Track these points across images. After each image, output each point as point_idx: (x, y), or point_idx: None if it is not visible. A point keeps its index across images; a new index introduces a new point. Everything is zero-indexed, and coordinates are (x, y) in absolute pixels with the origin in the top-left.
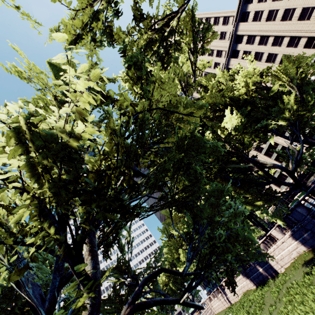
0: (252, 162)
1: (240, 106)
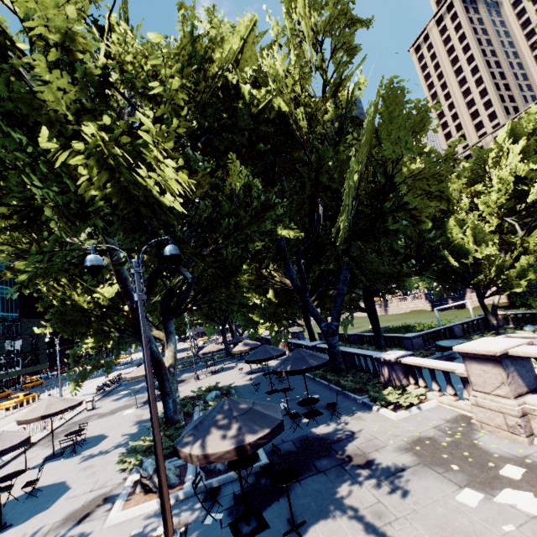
0: None
1: None
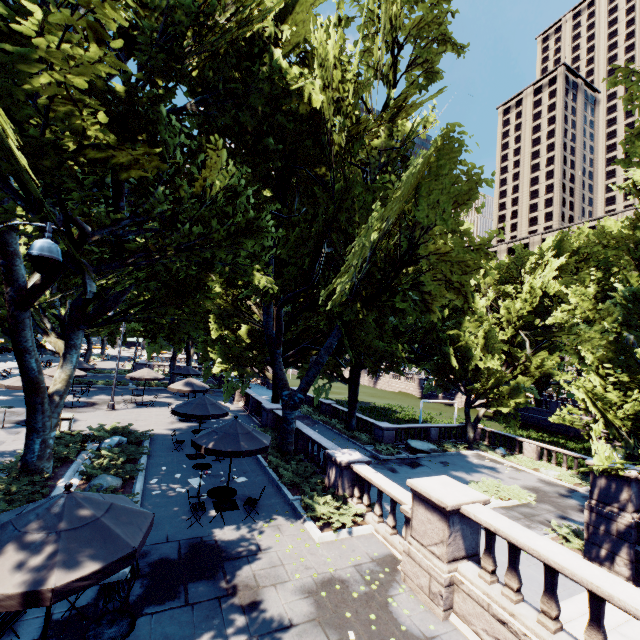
0: None
1: None
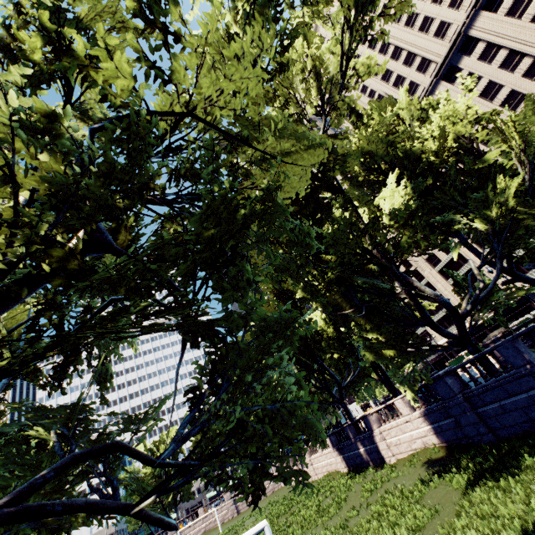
0: (400, 281)
1: (419, 175)
